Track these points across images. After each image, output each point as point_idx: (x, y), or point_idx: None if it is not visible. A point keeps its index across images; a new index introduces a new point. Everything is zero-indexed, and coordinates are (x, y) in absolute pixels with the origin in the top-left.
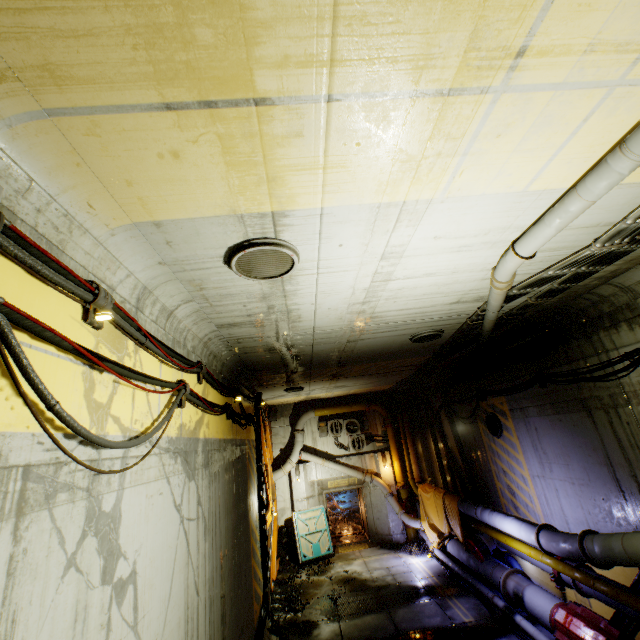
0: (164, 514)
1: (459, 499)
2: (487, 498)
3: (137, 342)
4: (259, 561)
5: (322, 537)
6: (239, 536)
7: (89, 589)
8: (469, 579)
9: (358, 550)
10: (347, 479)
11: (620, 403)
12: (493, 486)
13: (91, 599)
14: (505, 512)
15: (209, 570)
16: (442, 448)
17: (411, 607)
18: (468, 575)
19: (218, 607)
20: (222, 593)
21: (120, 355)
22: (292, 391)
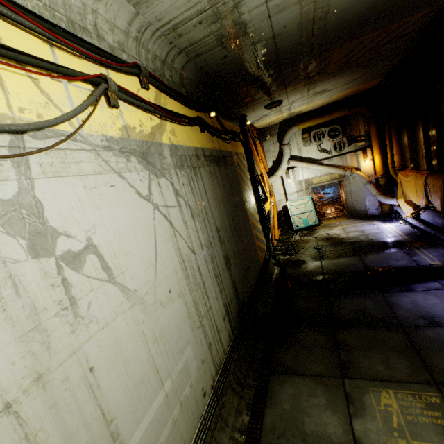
0: (125, 203)
1: None
2: None
3: None
4: (260, 231)
5: (309, 215)
6: (236, 217)
7: (9, 263)
8: (441, 237)
9: (338, 221)
10: (329, 176)
11: None
12: None
13: (19, 270)
14: None
15: (204, 238)
16: (433, 135)
17: (379, 254)
18: (440, 234)
19: (220, 258)
20: (223, 250)
21: None
22: (272, 108)
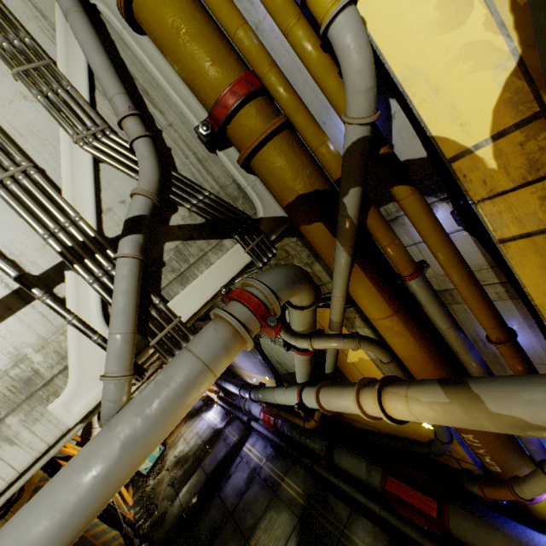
0: None
1: None
2: None
3: None
4: (106, 529)
5: None
6: None
7: None
8: (233, 412)
9: (179, 431)
10: None
11: None
12: None
13: None
14: (229, 380)
15: None
16: None
17: (212, 453)
18: (233, 410)
19: None
20: None
21: None
22: None
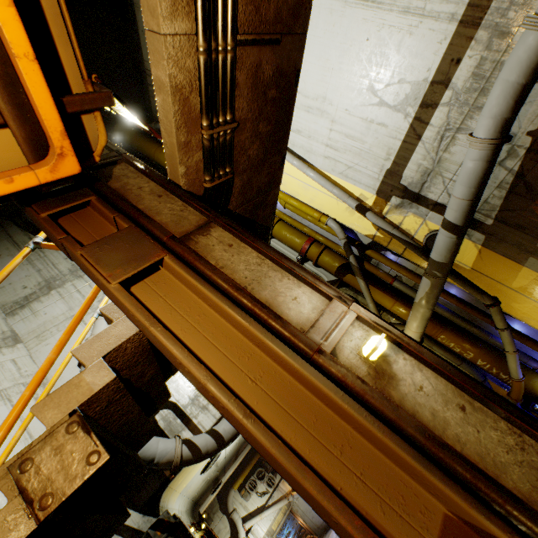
0: None
1: None
2: None
3: None
4: None
5: None
6: None
7: None
8: None
9: None
10: (281, 512)
11: None
12: None
13: None
14: None
15: None
16: None
17: None
18: None
19: None
20: None
21: None
22: (216, 490)
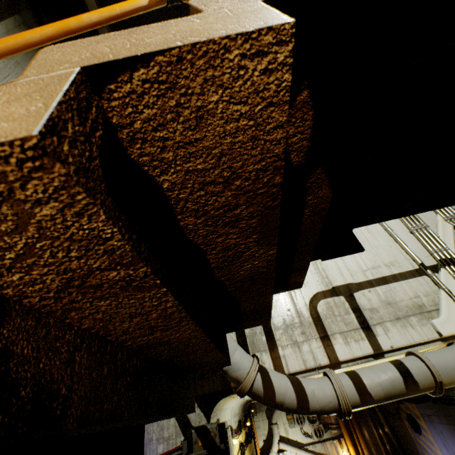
0: None
1: None
2: None
3: (235, 438)
4: None
5: None
6: None
7: None
8: None
9: None
10: None
11: None
12: None
13: None
14: None
15: None
16: (383, 435)
17: None
18: None
19: None
20: None
21: (234, 450)
22: None
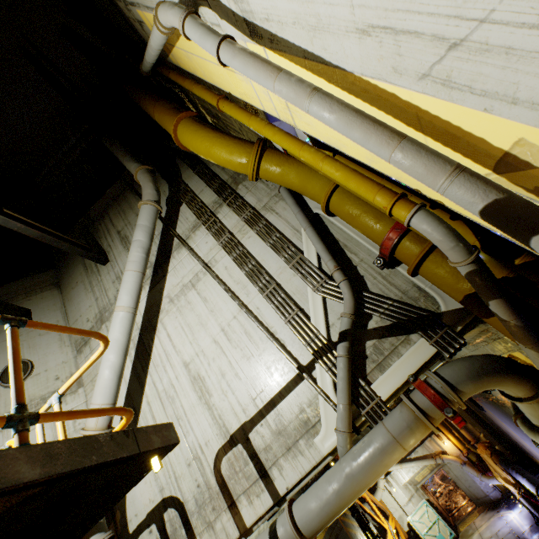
0: None
1: (499, 461)
2: (518, 447)
3: None
4: None
5: (439, 526)
6: None
7: None
8: None
9: (472, 522)
10: (426, 468)
11: (503, 405)
12: (513, 440)
13: None
14: (521, 472)
15: None
16: None
17: None
18: None
19: None
20: None
21: None
22: None
